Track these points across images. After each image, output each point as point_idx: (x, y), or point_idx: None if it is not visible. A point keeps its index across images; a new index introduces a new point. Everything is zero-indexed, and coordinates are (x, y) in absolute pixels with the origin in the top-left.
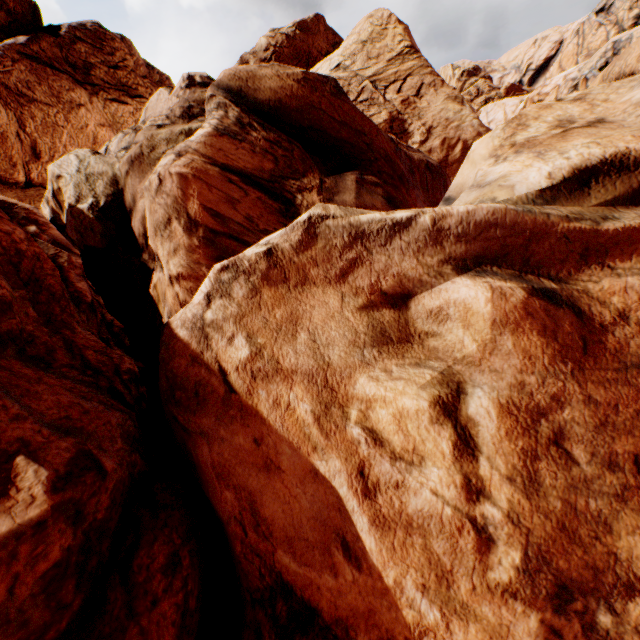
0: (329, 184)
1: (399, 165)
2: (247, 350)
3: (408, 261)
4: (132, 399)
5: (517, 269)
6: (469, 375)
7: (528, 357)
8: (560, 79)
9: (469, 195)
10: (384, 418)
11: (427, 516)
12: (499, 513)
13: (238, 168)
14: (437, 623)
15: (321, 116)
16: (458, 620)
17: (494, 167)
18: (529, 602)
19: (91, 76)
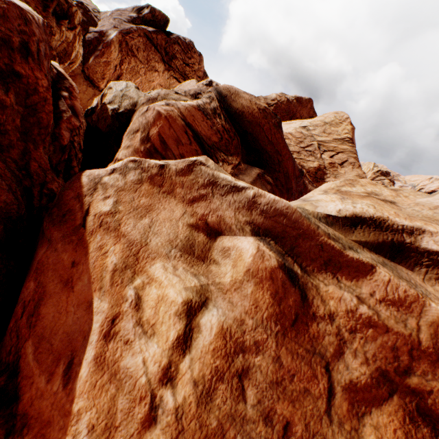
0: (242, 167)
1: (292, 183)
2: (109, 208)
3: (230, 211)
4: (38, 204)
5: (285, 250)
6: (216, 296)
7: (256, 306)
8: None
9: (296, 202)
10: (152, 295)
11: (129, 375)
12: (173, 403)
13: (196, 130)
14: None
15: (261, 132)
16: None
17: (319, 195)
18: None
19: (172, 62)
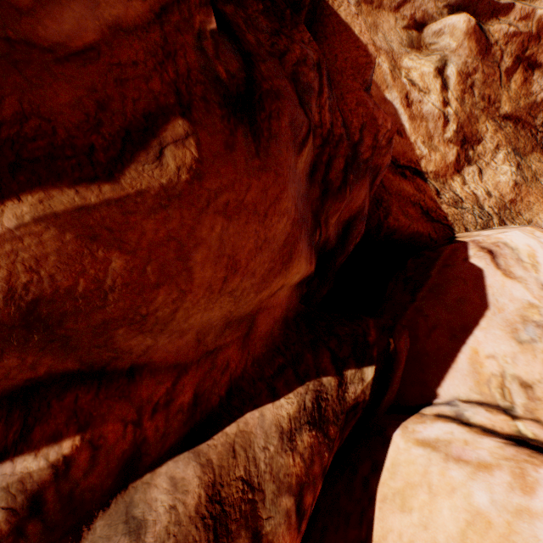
0: None
1: None
2: None
3: (430, 4)
4: None
5: (470, 16)
6: (450, 58)
7: (470, 51)
8: None
9: None
10: (415, 76)
11: (429, 114)
12: (452, 112)
13: None
14: (426, 154)
15: None
16: (433, 152)
17: None
18: (455, 144)
19: None
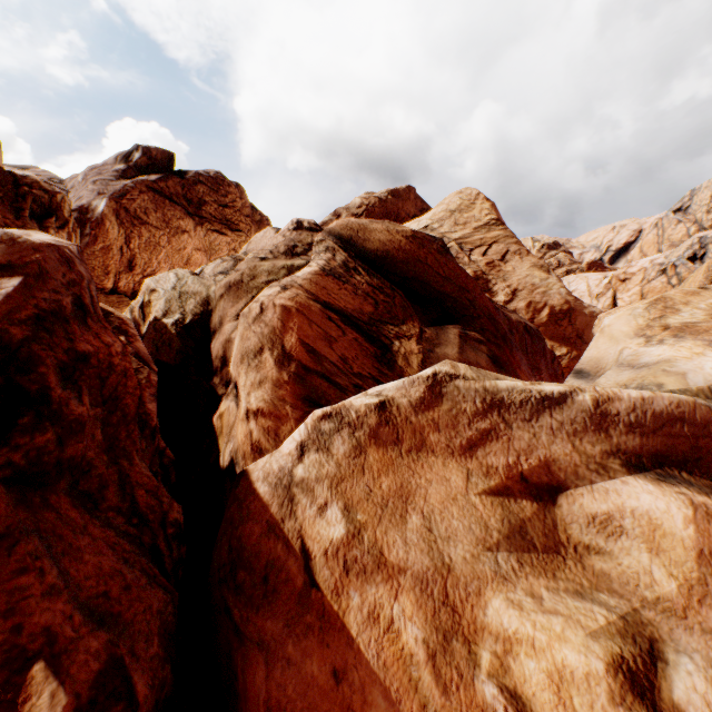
0: (429, 334)
1: (501, 324)
2: (342, 527)
3: (560, 444)
4: (171, 564)
5: None
6: (668, 630)
7: None
8: (646, 262)
9: (619, 374)
10: (533, 675)
11: None
12: None
13: (338, 307)
14: None
15: (426, 269)
16: None
17: (648, 348)
18: None
19: (202, 210)
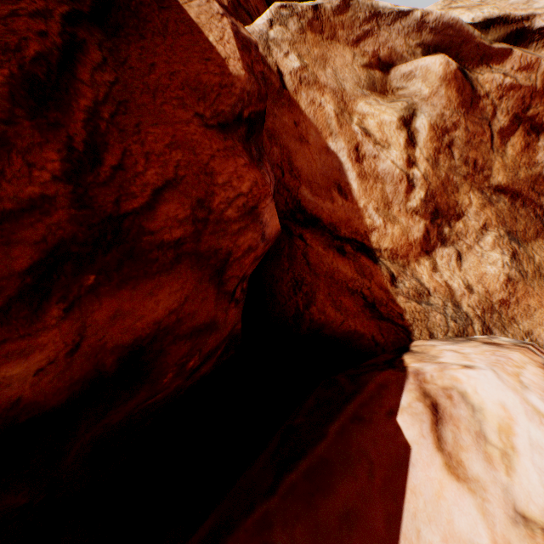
0: None
1: None
2: (298, 63)
3: (399, 40)
4: None
5: (451, 59)
6: (420, 106)
7: (449, 101)
8: None
9: None
10: (372, 125)
11: (387, 173)
12: (420, 174)
13: None
14: (380, 225)
15: None
16: (390, 224)
17: None
18: (422, 216)
19: None
